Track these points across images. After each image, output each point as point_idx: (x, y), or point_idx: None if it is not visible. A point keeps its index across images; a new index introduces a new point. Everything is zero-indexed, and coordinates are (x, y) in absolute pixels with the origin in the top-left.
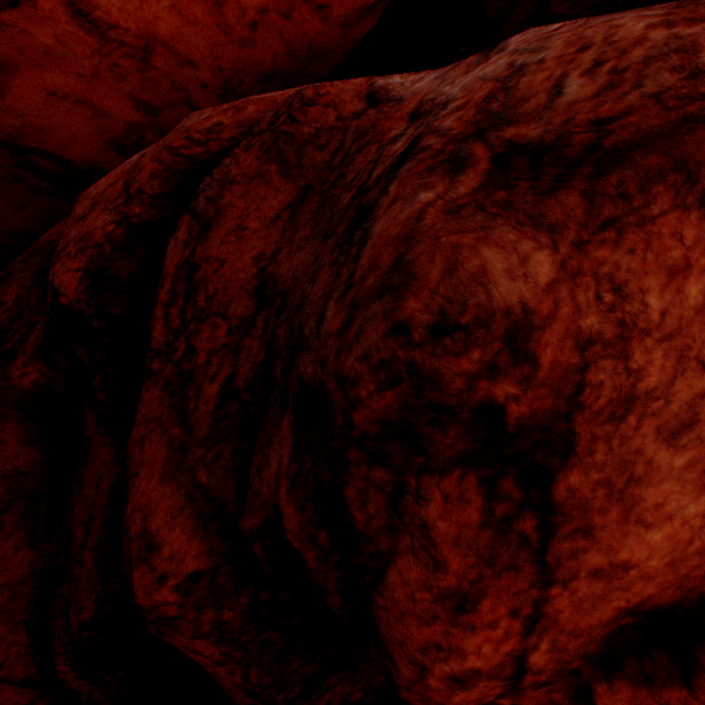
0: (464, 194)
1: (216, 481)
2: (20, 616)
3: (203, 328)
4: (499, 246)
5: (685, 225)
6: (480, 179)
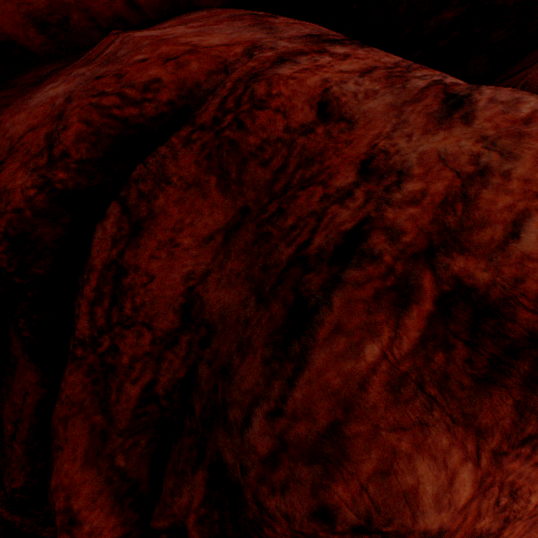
0: (406, 351)
1: (132, 465)
2: None
3: (127, 334)
4: (432, 455)
5: None
6: (422, 322)
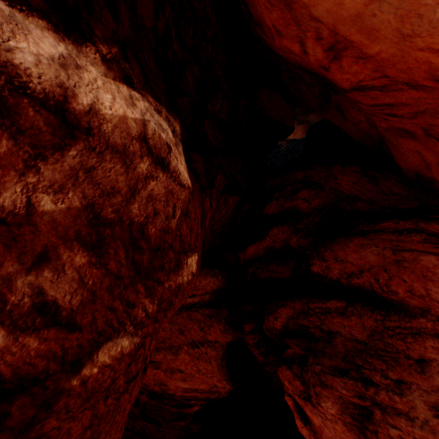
0: (348, 398)
1: (290, 326)
2: (252, 256)
3: (316, 318)
4: (332, 404)
5: (352, 438)
6: (357, 402)
